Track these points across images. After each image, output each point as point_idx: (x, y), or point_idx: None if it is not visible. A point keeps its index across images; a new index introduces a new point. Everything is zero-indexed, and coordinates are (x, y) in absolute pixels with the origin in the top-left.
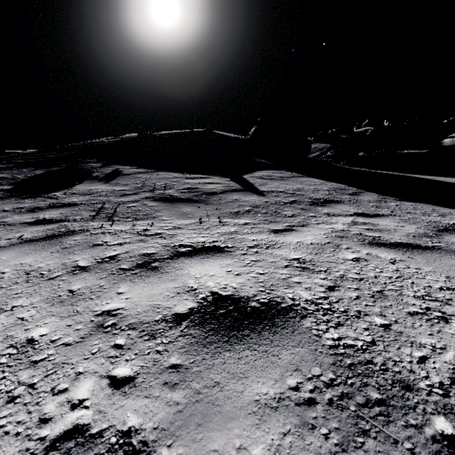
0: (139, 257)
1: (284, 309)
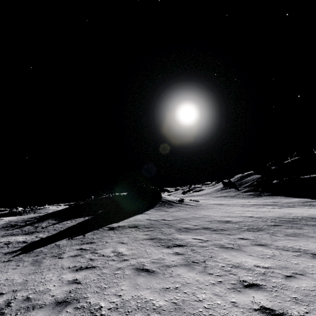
0: None
1: None
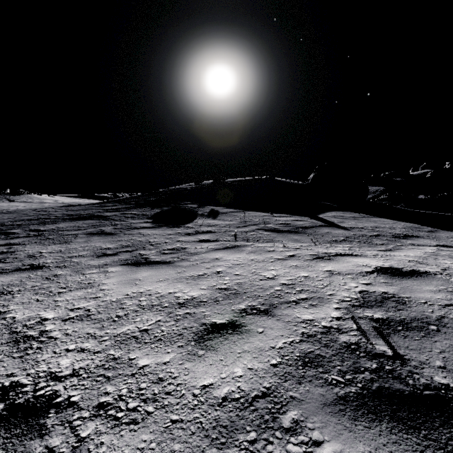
0: (310, 255)
1: (423, 272)
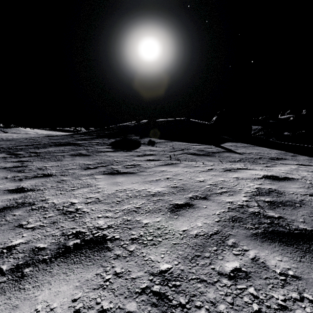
0: (222, 169)
1: (291, 178)
